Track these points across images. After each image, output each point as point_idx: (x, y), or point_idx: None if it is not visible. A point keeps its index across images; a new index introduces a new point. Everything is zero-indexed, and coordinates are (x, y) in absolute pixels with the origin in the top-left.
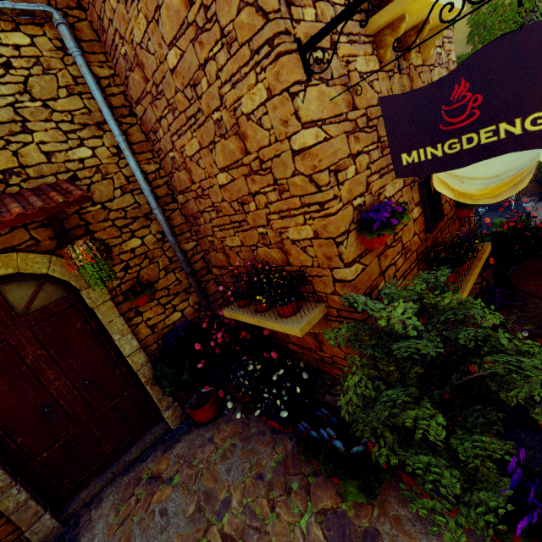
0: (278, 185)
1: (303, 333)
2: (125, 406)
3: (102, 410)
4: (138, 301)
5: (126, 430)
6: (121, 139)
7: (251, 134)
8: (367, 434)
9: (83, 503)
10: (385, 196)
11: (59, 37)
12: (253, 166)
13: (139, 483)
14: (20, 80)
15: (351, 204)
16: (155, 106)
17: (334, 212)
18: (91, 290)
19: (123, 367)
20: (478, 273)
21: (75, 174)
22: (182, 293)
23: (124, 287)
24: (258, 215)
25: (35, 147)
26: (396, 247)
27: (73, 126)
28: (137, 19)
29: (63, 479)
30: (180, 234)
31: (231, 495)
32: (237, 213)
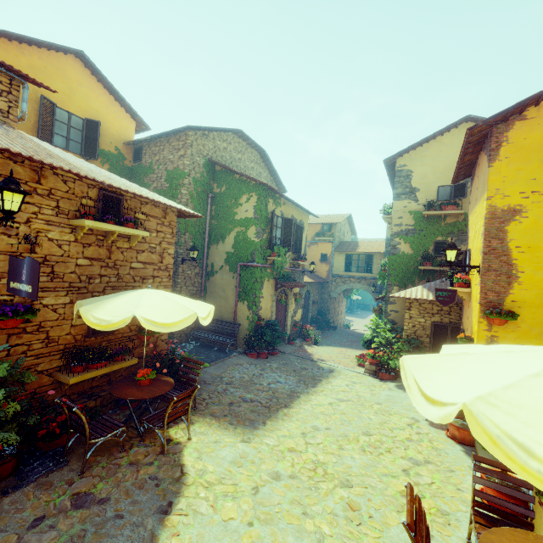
0: None
1: None
2: None
3: None
4: None
5: None
6: None
7: None
8: None
9: None
10: (42, 302)
11: None
12: None
13: None
14: None
15: None
16: None
17: None
18: None
19: None
20: (105, 372)
21: None
22: None
23: None
24: None
25: None
26: (39, 335)
27: None
28: None
29: None
30: None
31: None
32: None
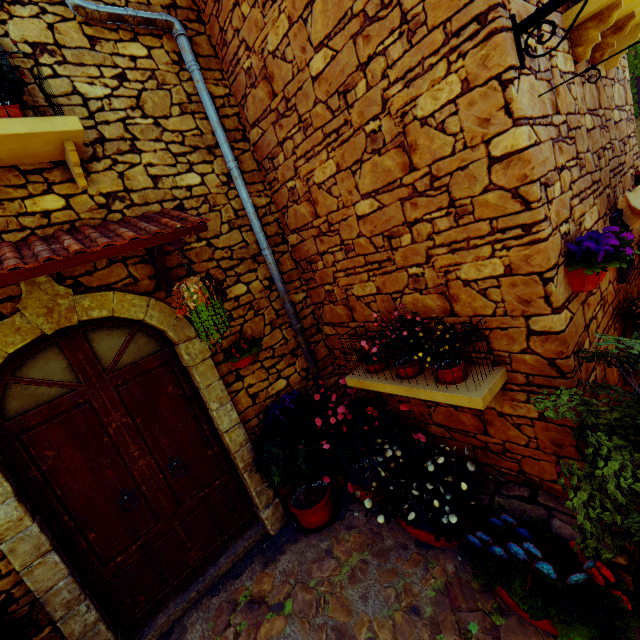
0: (455, 207)
1: (485, 404)
2: (216, 500)
3: (188, 502)
4: (241, 361)
5: (215, 533)
6: (234, 165)
7: (423, 143)
8: (606, 554)
9: (160, 632)
10: (584, 227)
11: (176, 51)
12: (418, 186)
13: (235, 608)
14: (133, 94)
15: (558, 230)
16: (279, 126)
17: (545, 238)
18: (191, 343)
19: (216, 446)
20: None
21: (182, 203)
22: (288, 355)
23: (224, 343)
24: (413, 251)
25: (142, 170)
26: (596, 296)
27: (183, 148)
28: (276, 23)
29: (138, 596)
30: (289, 282)
31: (376, 636)
32: (379, 251)
